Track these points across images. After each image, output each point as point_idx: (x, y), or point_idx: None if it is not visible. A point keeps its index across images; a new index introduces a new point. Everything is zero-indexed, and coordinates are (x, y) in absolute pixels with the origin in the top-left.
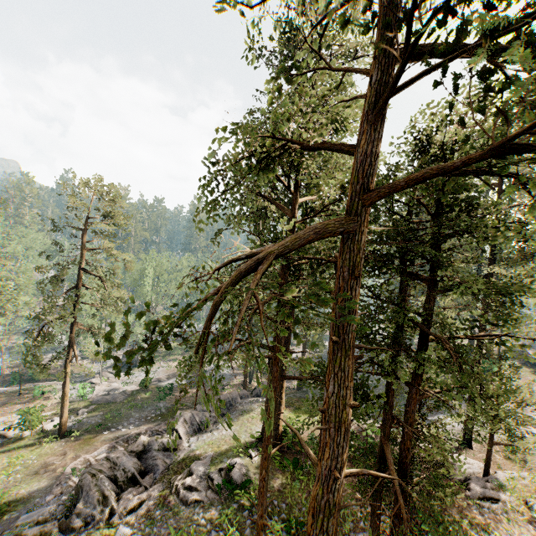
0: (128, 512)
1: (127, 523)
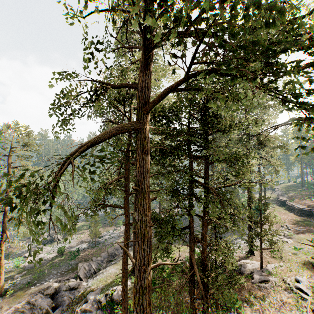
0: None
1: None
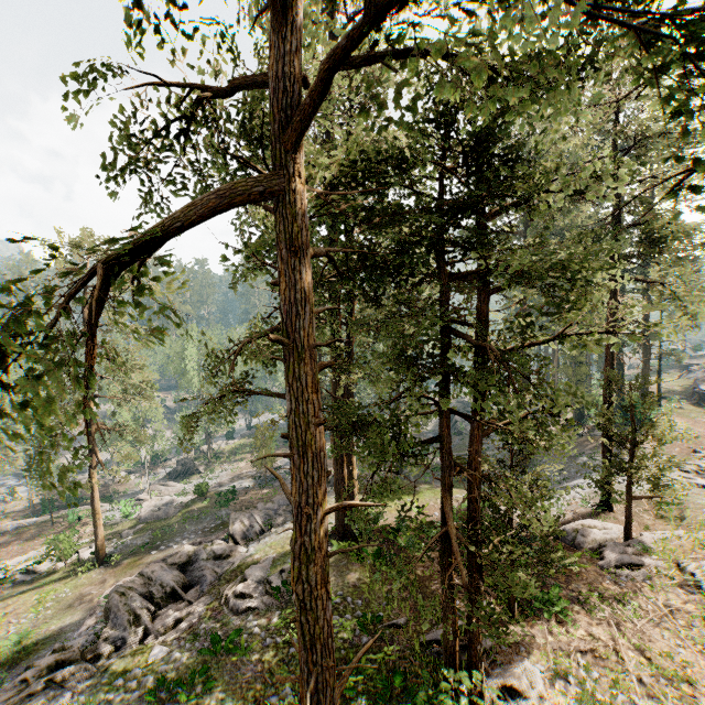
0: (167, 631)
1: (165, 642)
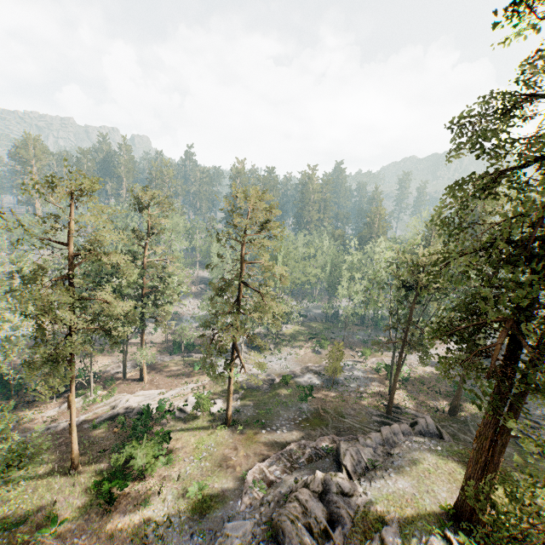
0: None
1: None
